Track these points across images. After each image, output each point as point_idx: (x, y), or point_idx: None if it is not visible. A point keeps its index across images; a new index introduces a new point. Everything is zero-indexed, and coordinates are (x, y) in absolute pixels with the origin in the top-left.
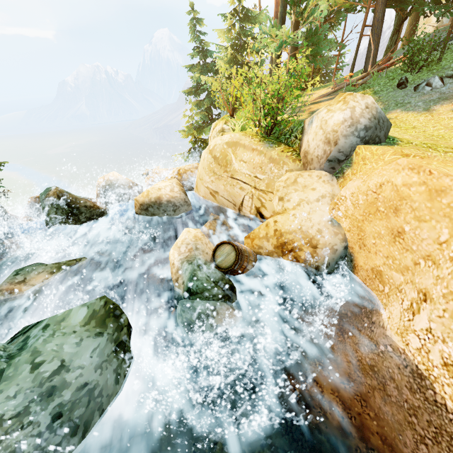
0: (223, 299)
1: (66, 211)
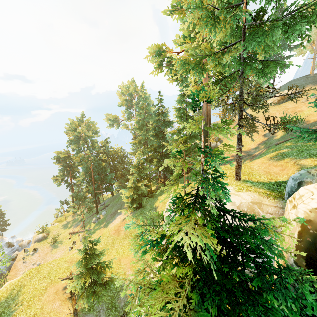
0: (12, 260)
1: (8, 246)
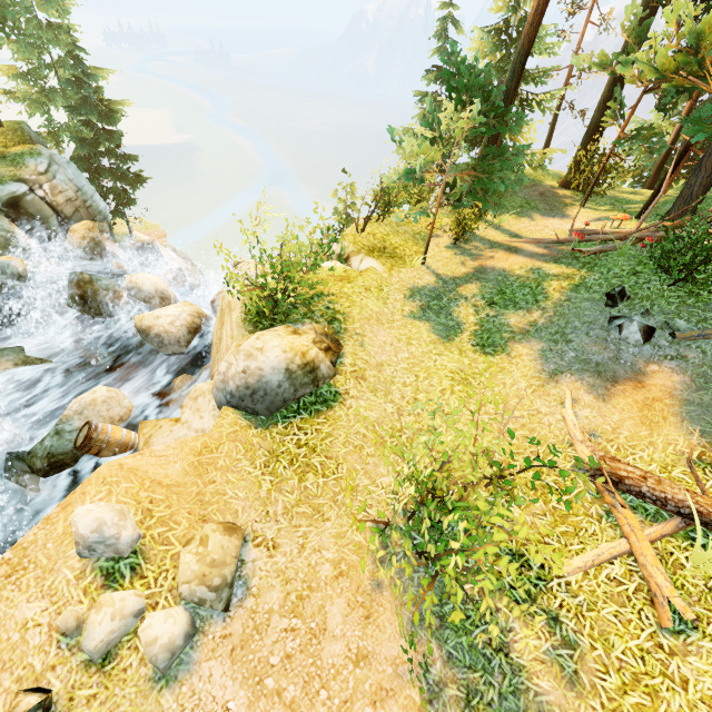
0: (40, 471)
1: (79, 302)
